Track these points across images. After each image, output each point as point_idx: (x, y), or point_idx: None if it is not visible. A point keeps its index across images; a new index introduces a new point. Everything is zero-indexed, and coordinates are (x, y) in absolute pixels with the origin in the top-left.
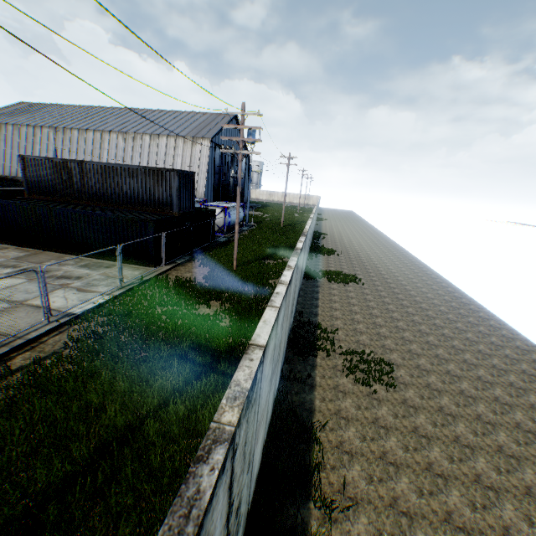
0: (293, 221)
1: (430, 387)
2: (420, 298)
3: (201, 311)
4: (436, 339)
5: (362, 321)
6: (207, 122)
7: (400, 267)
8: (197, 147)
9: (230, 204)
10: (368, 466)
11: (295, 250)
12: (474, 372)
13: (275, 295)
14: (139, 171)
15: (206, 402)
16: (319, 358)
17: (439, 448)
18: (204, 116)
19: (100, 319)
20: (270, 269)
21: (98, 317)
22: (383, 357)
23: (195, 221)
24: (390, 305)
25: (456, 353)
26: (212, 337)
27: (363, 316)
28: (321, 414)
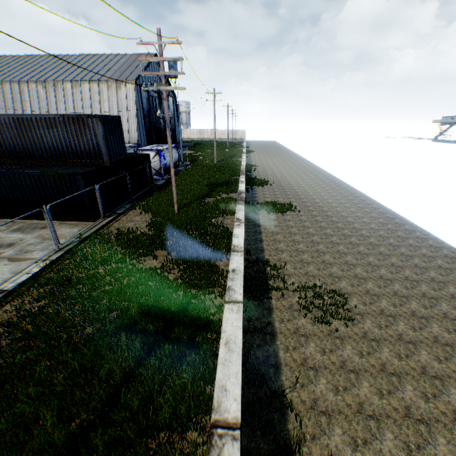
0: (225, 156)
1: (384, 313)
2: (352, 218)
3: (147, 264)
4: (376, 259)
5: (306, 250)
6: (128, 64)
7: (327, 190)
8: (122, 91)
9: (164, 146)
10: (349, 426)
11: (239, 195)
12: (418, 289)
13: (231, 275)
14: (57, 120)
15: (163, 382)
16: (274, 299)
17: (411, 386)
18: (124, 58)
19: (37, 291)
20: (210, 207)
21: (34, 290)
22: (334, 287)
23: (130, 168)
24: (327, 229)
25: (397, 271)
26: (162, 294)
27: (305, 244)
28: (288, 369)
